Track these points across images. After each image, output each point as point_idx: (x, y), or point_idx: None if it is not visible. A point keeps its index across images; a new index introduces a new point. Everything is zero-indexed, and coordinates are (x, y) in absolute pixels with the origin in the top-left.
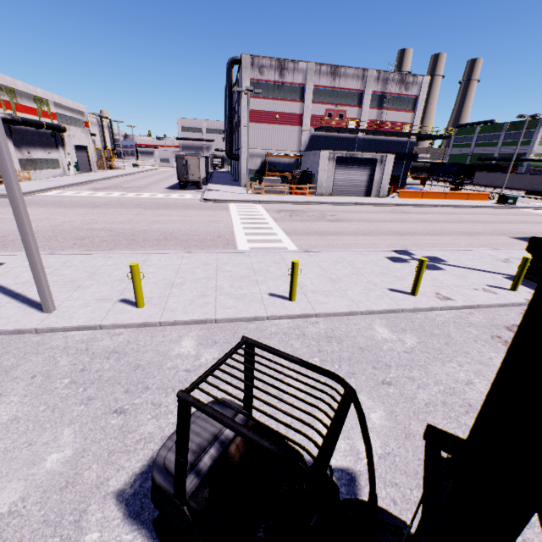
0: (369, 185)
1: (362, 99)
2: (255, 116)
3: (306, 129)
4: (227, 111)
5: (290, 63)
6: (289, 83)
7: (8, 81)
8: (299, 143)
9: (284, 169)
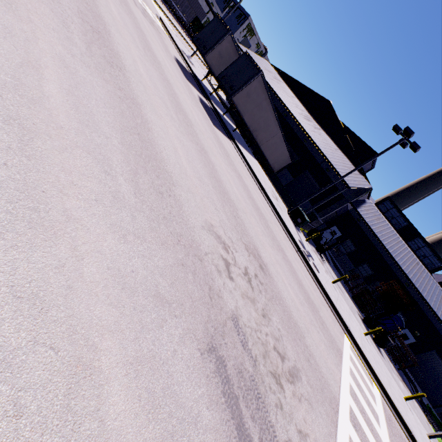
0: None
1: None
2: None
3: None
4: None
5: None
6: None
7: None
8: None
9: None
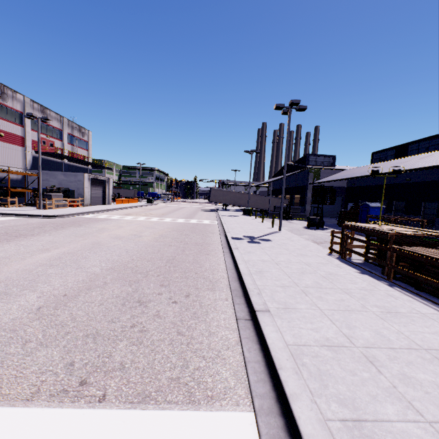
0: (104, 197)
1: (62, 136)
2: None
3: (30, 151)
4: None
5: (9, 90)
6: (9, 107)
7: None
8: (24, 162)
9: (13, 185)
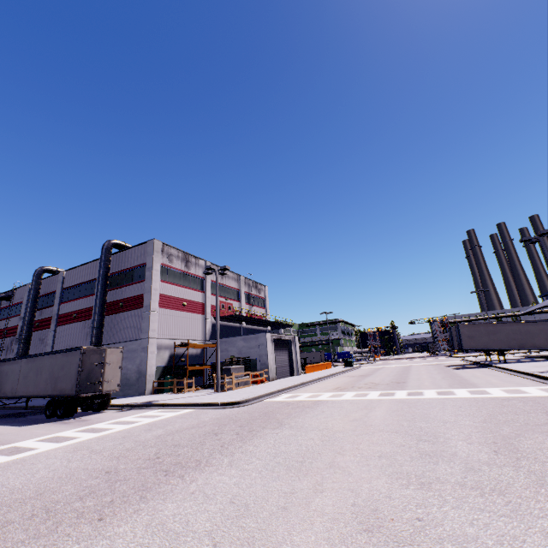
0: (290, 364)
1: (239, 296)
2: (164, 300)
3: (209, 318)
4: (100, 294)
5: (192, 257)
6: (192, 274)
7: None
8: (203, 331)
9: (192, 362)
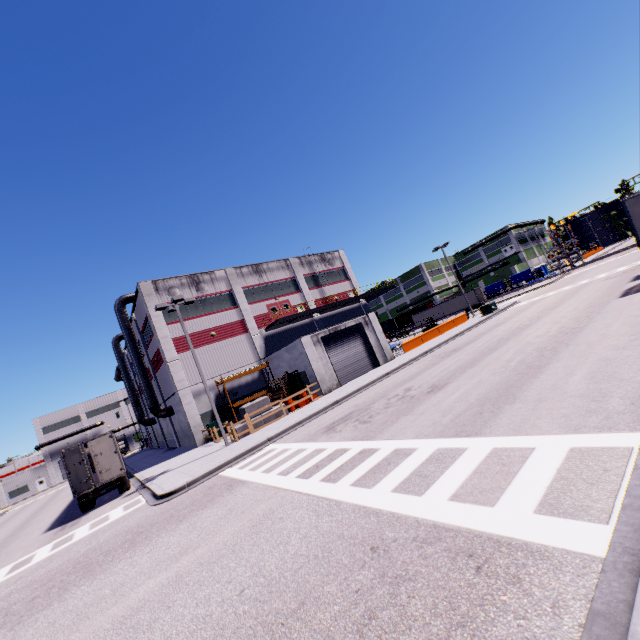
0: (370, 354)
1: (297, 285)
2: (182, 343)
3: (256, 333)
4: (132, 358)
5: (204, 275)
6: (212, 294)
7: None
8: (254, 351)
9: (250, 391)
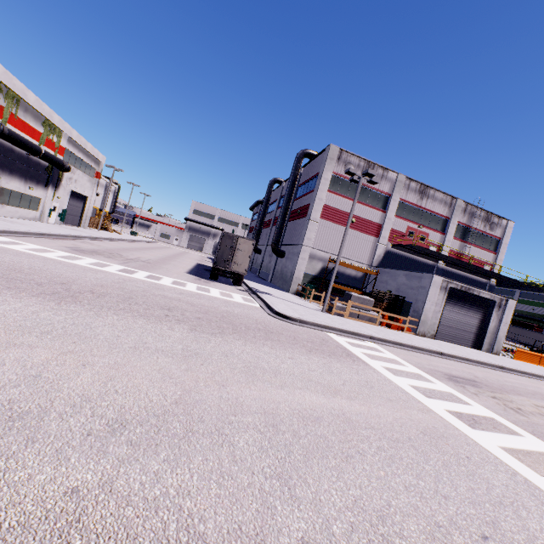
0: (479, 333)
1: (445, 226)
2: (328, 212)
3: (383, 243)
4: (284, 200)
5: (379, 168)
6: (374, 188)
7: (17, 86)
8: (371, 256)
9: (346, 283)
